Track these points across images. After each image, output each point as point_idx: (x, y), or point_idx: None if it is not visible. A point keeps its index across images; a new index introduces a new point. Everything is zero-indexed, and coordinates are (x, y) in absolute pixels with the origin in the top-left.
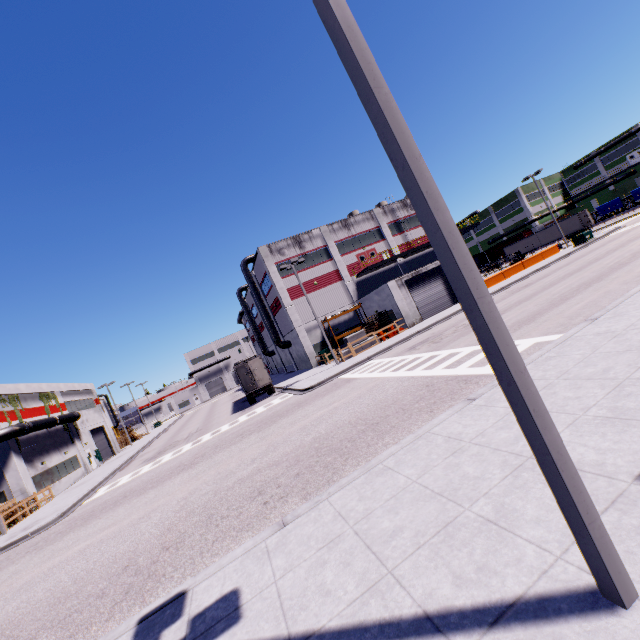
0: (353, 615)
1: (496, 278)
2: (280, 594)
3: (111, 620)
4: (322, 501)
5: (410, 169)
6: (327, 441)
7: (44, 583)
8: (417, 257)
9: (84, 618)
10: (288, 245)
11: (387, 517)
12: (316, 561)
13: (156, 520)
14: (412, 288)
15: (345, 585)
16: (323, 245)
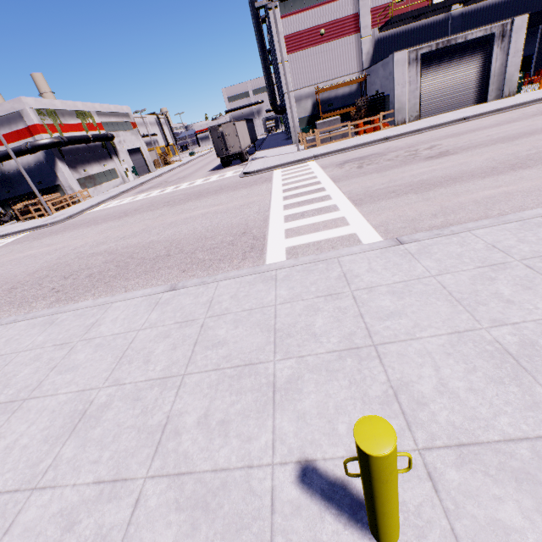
0: None
1: None
2: None
3: None
4: (16, 322)
5: None
6: (142, 252)
7: None
8: (487, 6)
9: None
10: None
11: None
12: None
13: (50, 258)
14: (428, 68)
15: None
16: None
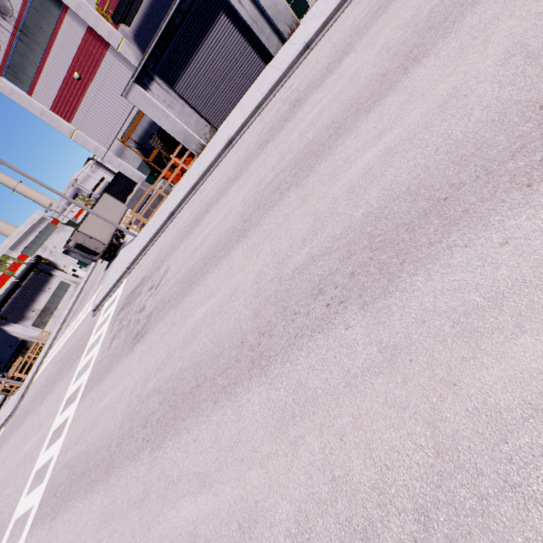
0: None
1: None
2: None
3: None
4: None
5: None
6: None
7: None
8: None
9: None
10: None
11: None
12: None
13: None
14: (175, 74)
15: None
16: None
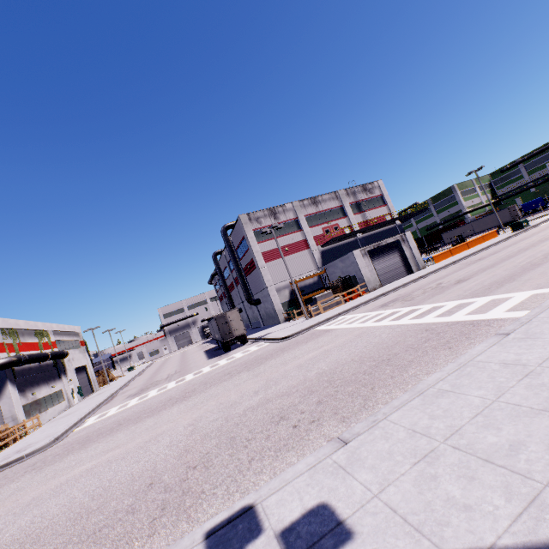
0: (532, 532)
1: (445, 254)
2: (394, 509)
3: (155, 536)
4: (380, 420)
5: None
6: (336, 375)
7: (56, 499)
8: (373, 234)
9: (119, 533)
10: (265, 215)
11: (488, 432)
12: (420, 475)
13: (167, 443)
14: (373, 258)
15: (488, 499)
16: (294, 217)
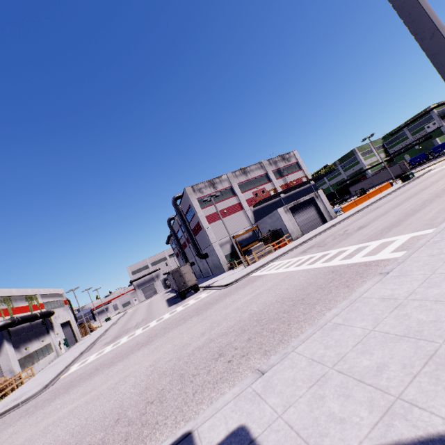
0: (383, 436)
1: (351, 205)
2: (291, 426)
3: None
4: (289, 353)
5: (441, 35)
6: (264, 315)
7: (43, 439)
8: (294, 193)
9: None
10: (205, 186)
11: (363, 357)
12: (312, 396)
13: (132, 383)
14: (294, 213)
15: (357, 412)
16: (229, 186)
